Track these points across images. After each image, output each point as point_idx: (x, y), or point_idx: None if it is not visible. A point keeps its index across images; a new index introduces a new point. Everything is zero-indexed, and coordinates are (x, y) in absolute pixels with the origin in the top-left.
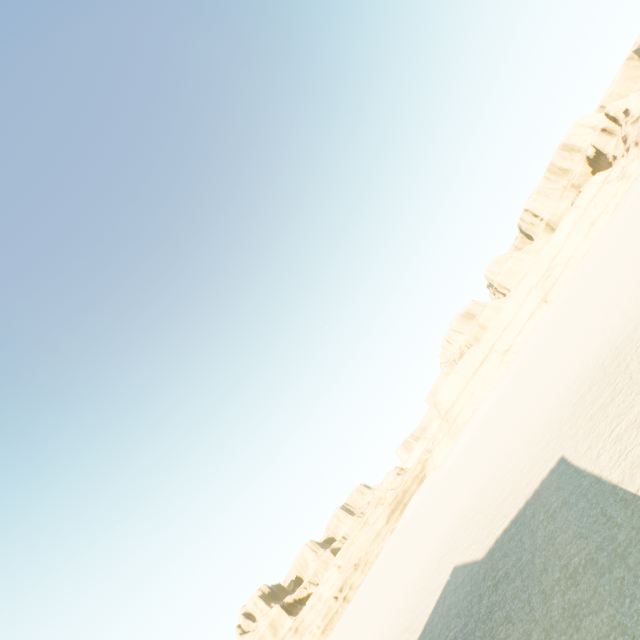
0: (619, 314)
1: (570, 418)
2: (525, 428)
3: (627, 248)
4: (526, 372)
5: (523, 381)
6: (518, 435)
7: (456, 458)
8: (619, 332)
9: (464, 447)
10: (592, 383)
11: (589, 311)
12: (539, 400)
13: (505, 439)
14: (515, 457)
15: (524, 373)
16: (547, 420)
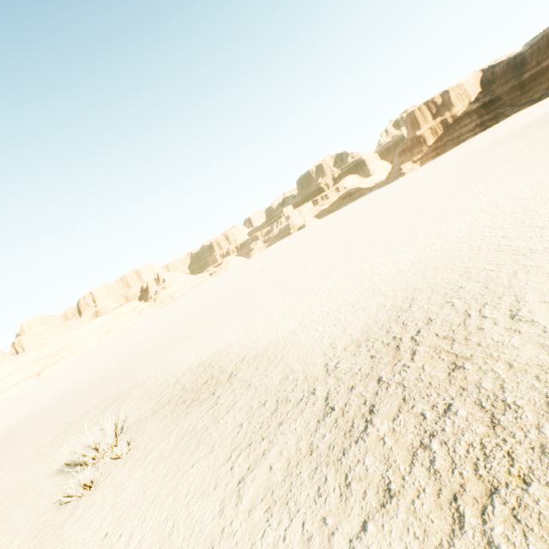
0: (16, 419)
1: None
2: None
3: (83, 366)
4: None
5: None
6: None
7: None
8: None
9: None
10: None
11: (25, 404)
12: None
13: None
14: None
15: None
16: None
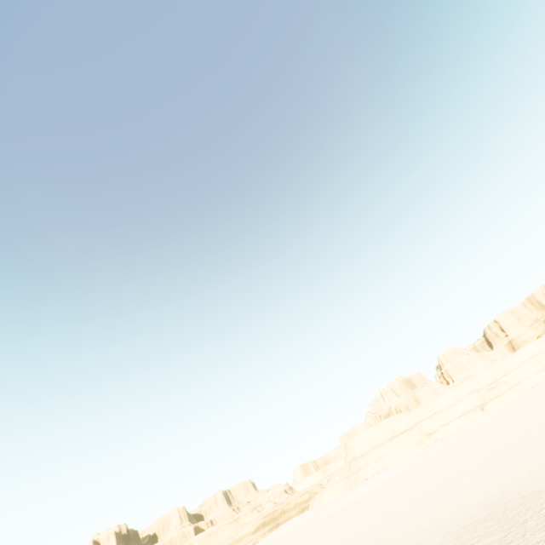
0: (539, 464)
1: (455, 538)
2: (413, 520)
3: None
4: (437, 465)
5: (431, 472)
6: (404, 523)
7: (342, 508)
8: (532, 482)
9: (353, 502)
10: (488, 516)
11: (515, 443)
12: (436, 501)
13: (391, 519)
14: (391, 544)
15: (435, 465)
16: (435, 526)
